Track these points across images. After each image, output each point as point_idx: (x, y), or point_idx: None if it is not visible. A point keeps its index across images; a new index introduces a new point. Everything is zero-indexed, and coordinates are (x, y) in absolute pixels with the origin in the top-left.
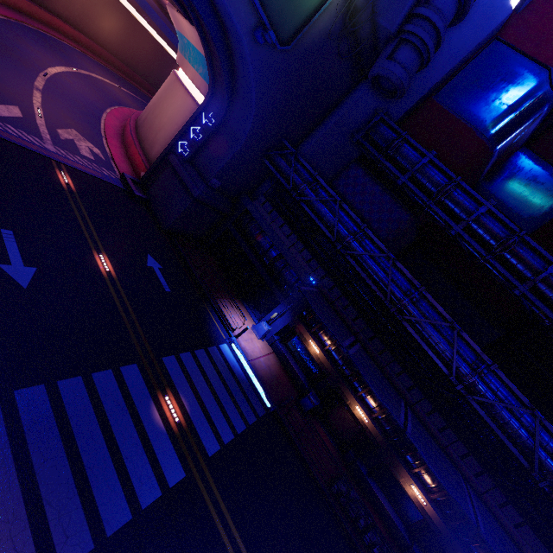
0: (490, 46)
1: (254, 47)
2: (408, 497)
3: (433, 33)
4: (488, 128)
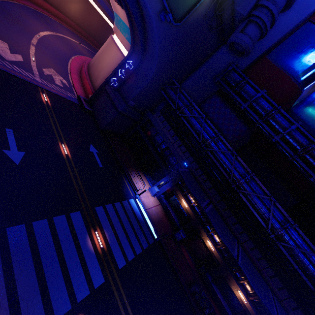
0: (304, 25)
1: (159, 23)
2: (235, 296)
3: (270, 16)
4: (300, 76)
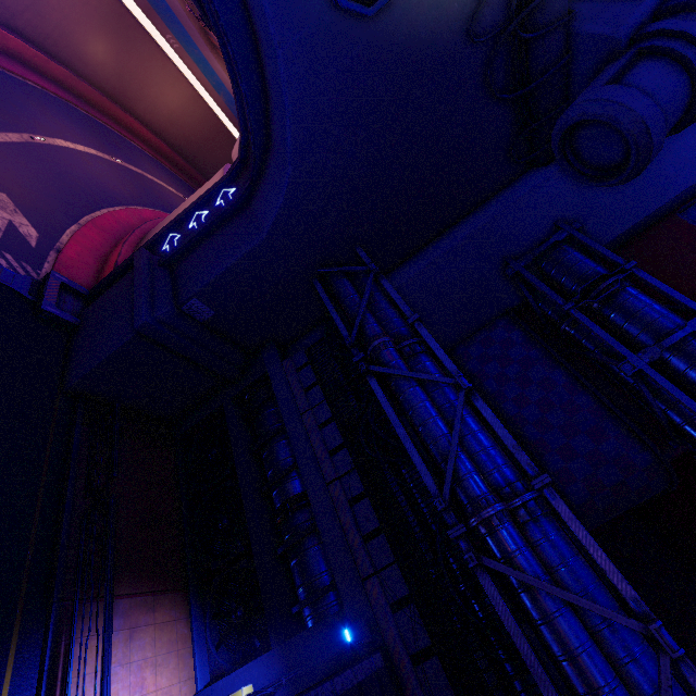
0: None
1: (285, 3)
2: None
3: None
4: None
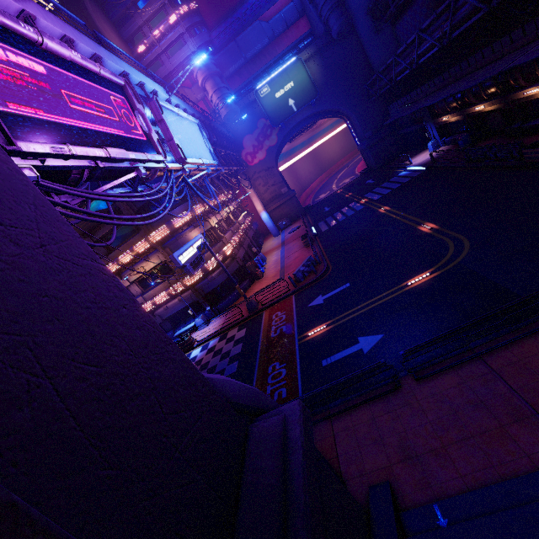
0: None
1: (317, 107)
2: None
3: (325, 5)
4: None
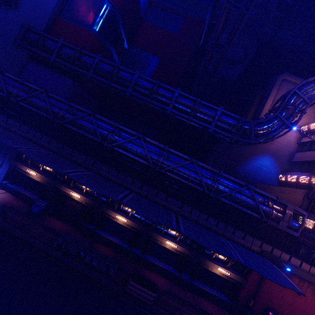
0: None
1: None
2: (122, 226)
3: None
4: (92, 27)
